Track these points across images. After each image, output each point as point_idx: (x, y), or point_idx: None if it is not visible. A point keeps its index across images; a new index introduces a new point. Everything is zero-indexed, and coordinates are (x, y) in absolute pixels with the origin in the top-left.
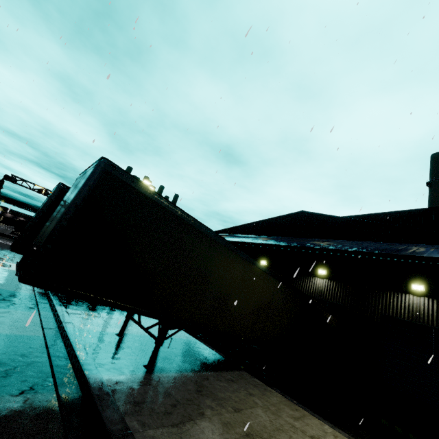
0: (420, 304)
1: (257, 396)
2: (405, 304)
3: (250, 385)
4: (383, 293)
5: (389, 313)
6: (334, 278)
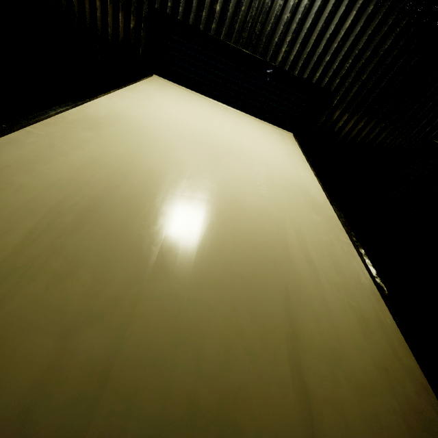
0: None
1: None
2: None
3: None
4: None
5: None
6: None
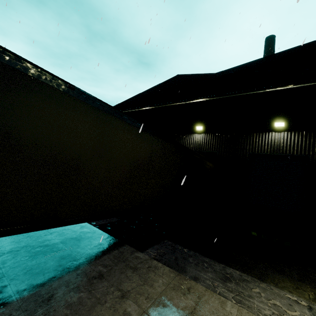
0: (281, 139)
1: (134, 293)
2: (268, 141)
3: (128, 270)
4: (250, 135)
5: (255, 151)
6: (210, 131)
